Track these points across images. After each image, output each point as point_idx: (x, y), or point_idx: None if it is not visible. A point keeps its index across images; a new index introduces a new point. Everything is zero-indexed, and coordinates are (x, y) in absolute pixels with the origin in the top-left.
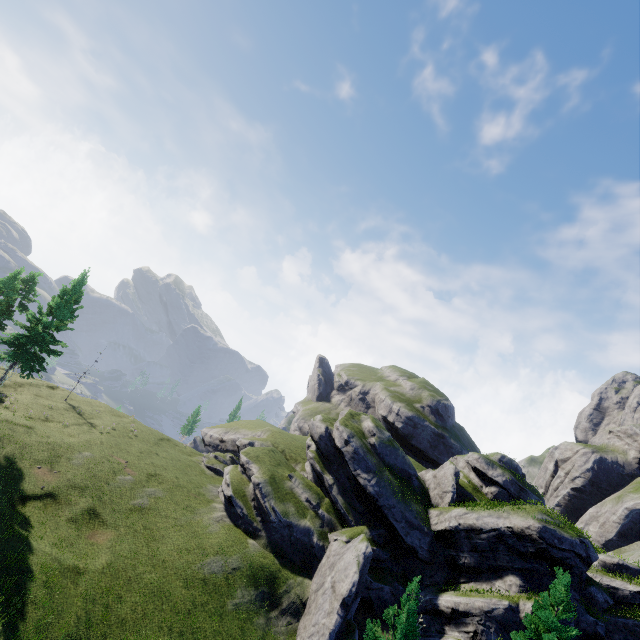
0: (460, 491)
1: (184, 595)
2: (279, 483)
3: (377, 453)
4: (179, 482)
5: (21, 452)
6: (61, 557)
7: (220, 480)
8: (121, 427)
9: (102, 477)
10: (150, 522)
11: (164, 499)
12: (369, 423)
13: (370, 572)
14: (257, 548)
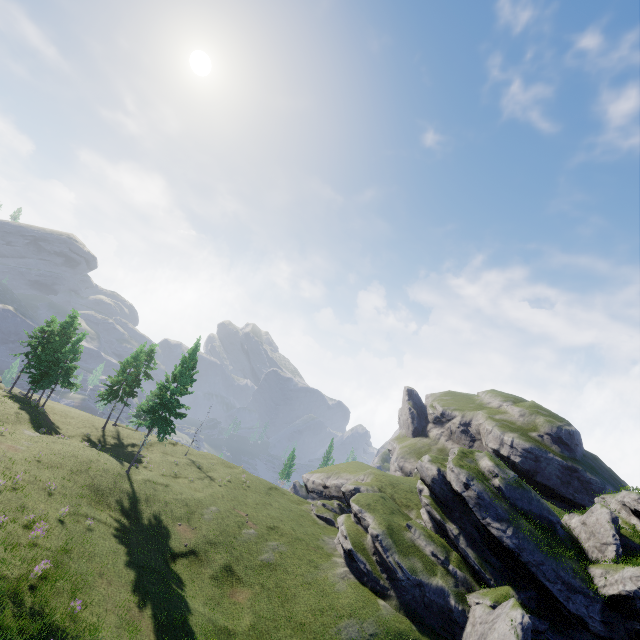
0: (624, 542)
1: None
2: (398, 534)
3: (505, 497)
4: (296, 534)
5: (164, 510)
6: (213, 617)
7: (333, 530)
8: (234, 478)
9: (230, 532)
10: (279, 579)
11: (287, 553)
12: (487, 462)
13: None
14: (389, 610)
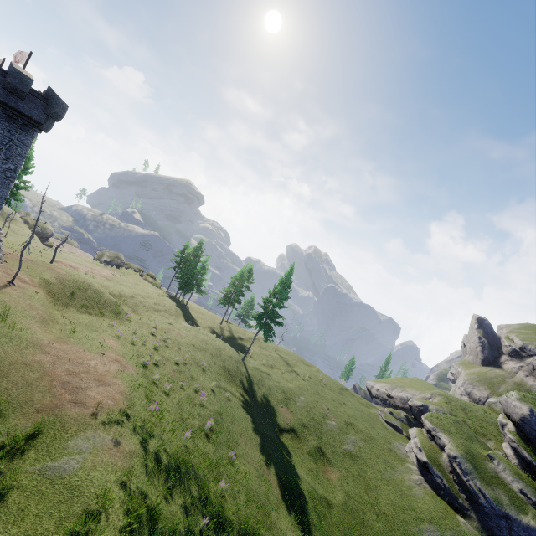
0: None
1: None
2: (478, 462)
3: None
4: (370, 434)
5: (269, 393)
6: (314, 486)
7: (401, 437)
8: (313, 376)
9: (317, 420)
10: (361, 469)
11: (364, 449)
12: None
13: None
14: (470, 529)
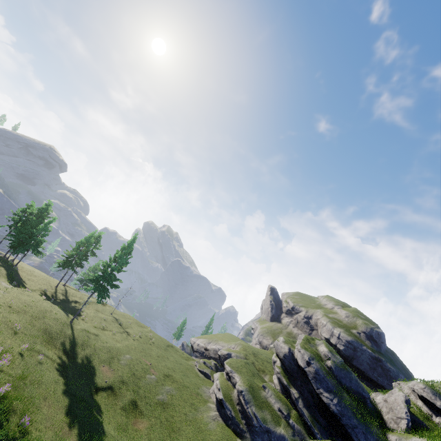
0: (412, 418)
1: None
2: (256, 392)
3: (334, 375)
4: (184, 383)
5: (93, 353)
6: (120, 440)
7: (209, 382)
8: (144, 335)
9: (138, 375)
10: (169, 415)
11: (176, 396)
12: (324, 348)
13: None
14: None
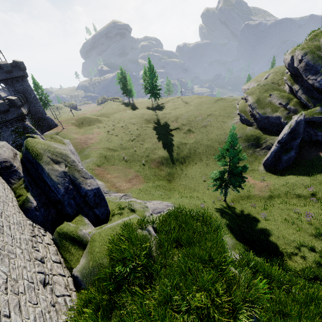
0: None
1: (218, 146)
2: (262, 101)
3: None
4: (220, 114)
5: (168, 120)
6: (181, 141)
7: None
8: (200, 102)
9: (191, 120)
10: (208, 129)
11: (213, 121)
12: None
13: (319, 128)
14: (251, 129)
